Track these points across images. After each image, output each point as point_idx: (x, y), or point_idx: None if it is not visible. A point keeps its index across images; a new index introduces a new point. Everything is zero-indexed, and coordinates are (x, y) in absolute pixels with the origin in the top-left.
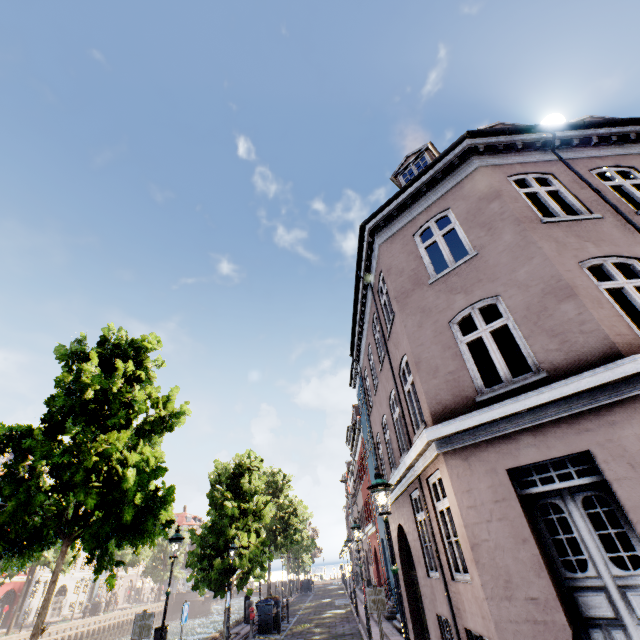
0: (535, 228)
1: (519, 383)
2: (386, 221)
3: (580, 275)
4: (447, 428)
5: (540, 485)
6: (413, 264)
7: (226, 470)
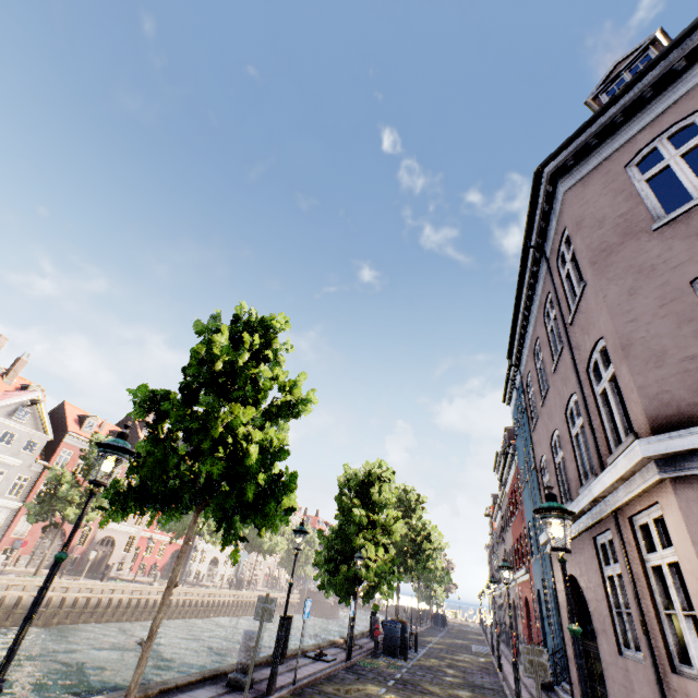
0: None
1: None
2: (577, 157)
3: None
4: (683, 440)
5: None
6: (623, 207)
7: (355, 476)
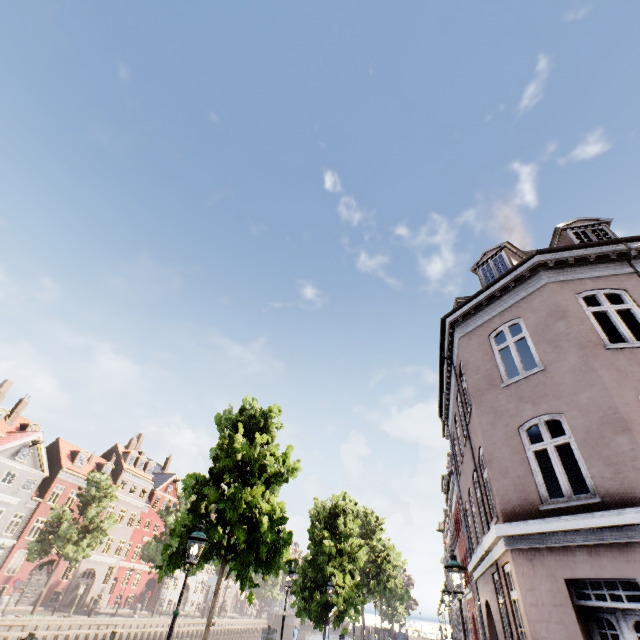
0: (597, 354)
1: (577, 502)
2: (464, 317)
3: (637, 409)
4: (512, 529)
5: (594, 600)
6: (487, 364)
7: (324, 509)
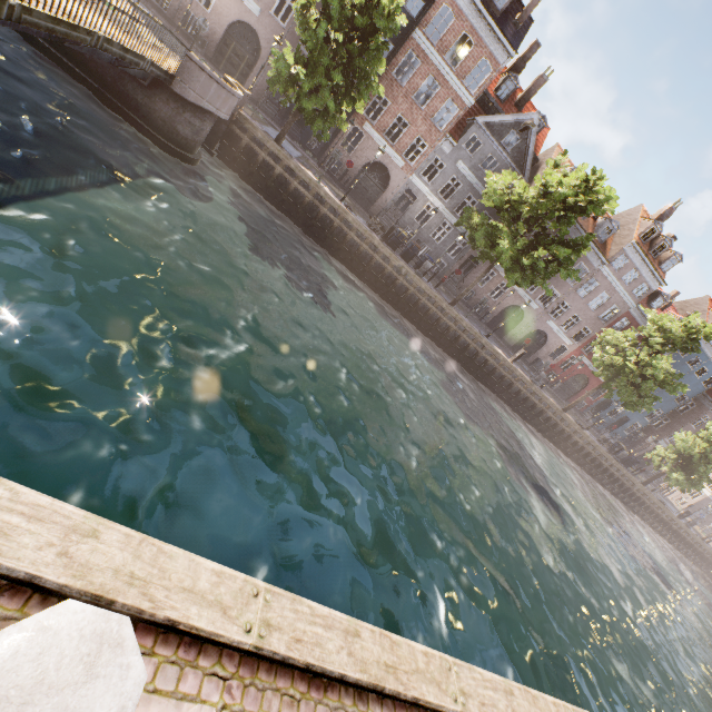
0: None
1: None
2: None
3: None
4: None
5: None
6: None
7: None
